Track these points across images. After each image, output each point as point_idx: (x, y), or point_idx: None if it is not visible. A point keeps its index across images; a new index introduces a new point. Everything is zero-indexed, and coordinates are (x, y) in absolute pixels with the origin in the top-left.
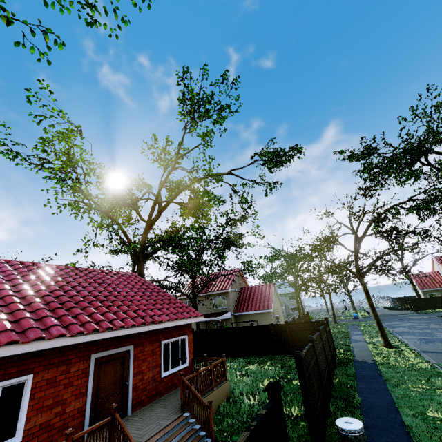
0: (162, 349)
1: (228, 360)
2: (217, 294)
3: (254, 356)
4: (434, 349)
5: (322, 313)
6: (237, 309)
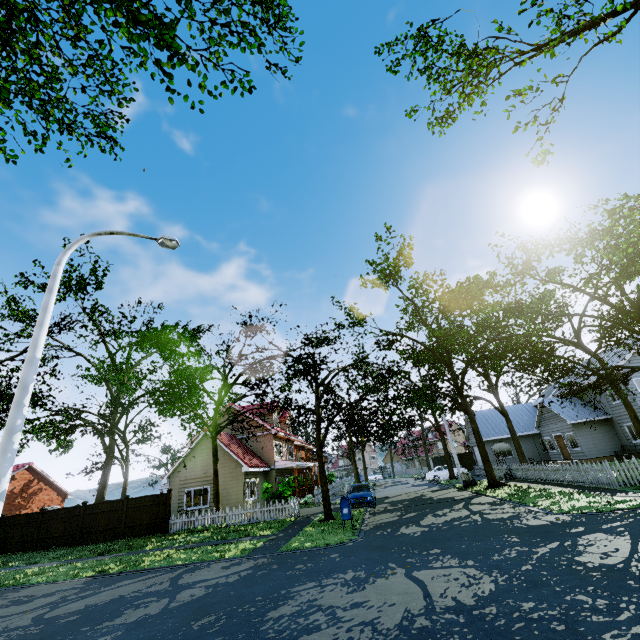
0: None
1: None
2: None
3: None
4: None
5: None
6: None
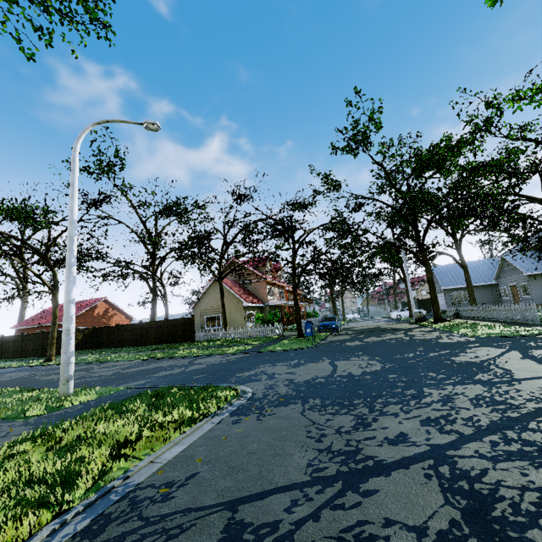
0: None
1: None
2: None
3: None
4: (2, 370)
5: None
6: None
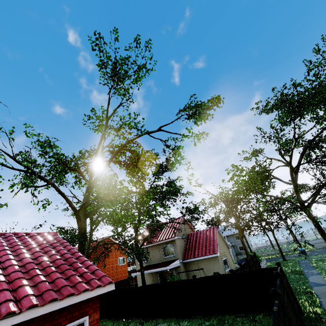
0: None
1: (171, 324)
2: (165, 243)
3: (200, 318)
4: None
5: (268, 249)
6: (185, 256)
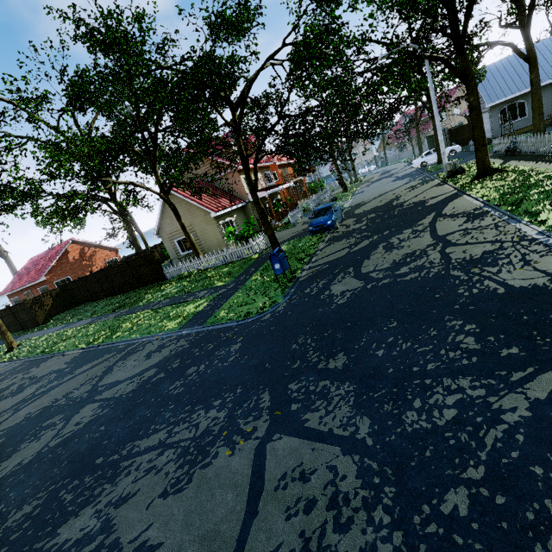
0: (40, 290)
1: None
2: None
3: None
4: None
5: None
6: None
